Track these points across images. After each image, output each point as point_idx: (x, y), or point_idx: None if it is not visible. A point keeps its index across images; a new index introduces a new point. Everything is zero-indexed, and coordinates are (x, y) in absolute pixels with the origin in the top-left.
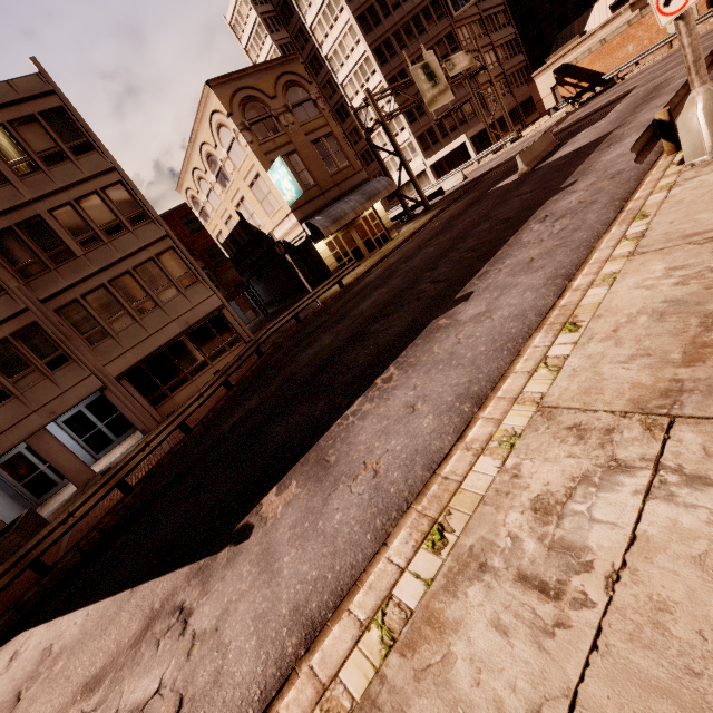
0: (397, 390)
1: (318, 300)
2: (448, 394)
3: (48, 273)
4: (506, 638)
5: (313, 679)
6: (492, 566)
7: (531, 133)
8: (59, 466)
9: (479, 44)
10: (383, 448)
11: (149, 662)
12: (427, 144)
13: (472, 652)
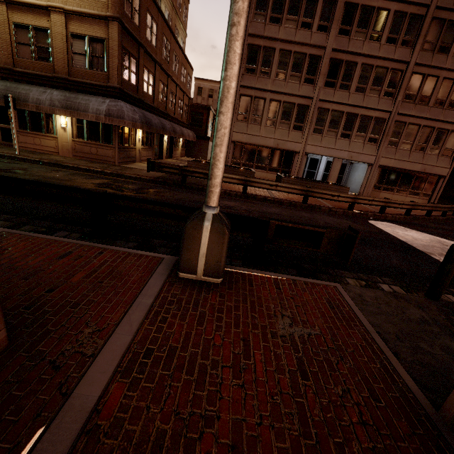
0: None
1: None
2: None
3: (412, 104)
4: None
5: None
6: None
7: None
8: (330, 176)
9: None
10: None
11: None
12: None
13: None
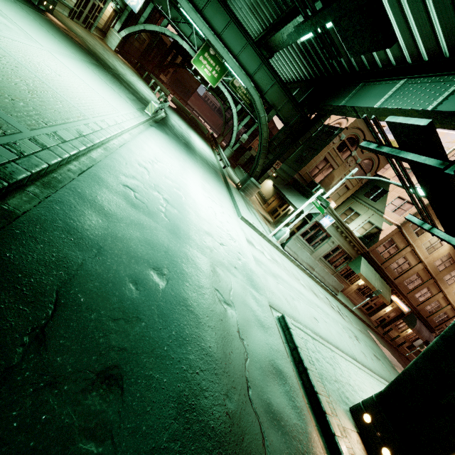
0: None
1: None
2: None
3: None
4: None
5: None
6: None
7: None
8: None
9: None
10: None
11: None
12: None
13: None
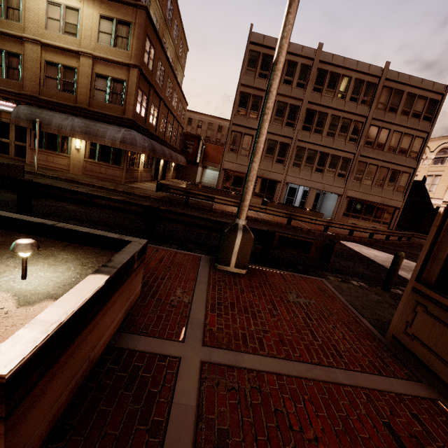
0: None
1: None
2: None
3: (371, 148)
4: None
5: None
6: None
7: None
8: (307, 203)
9: None
10: None
11: None
12: None
13: None
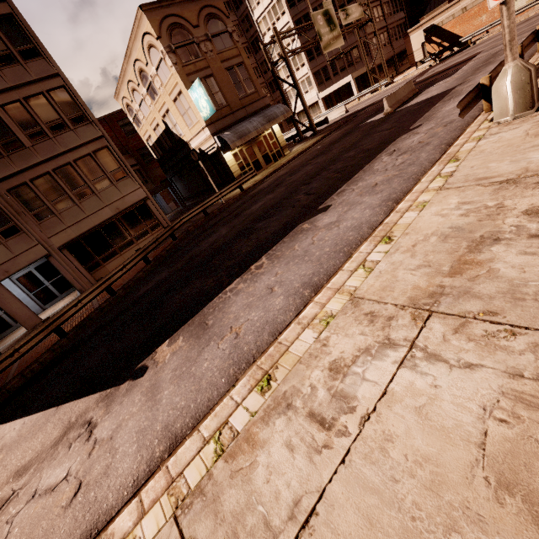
0: (263, 275)
1: (222, 199)
2: (297, 282)
3: (1, 159)
4: (292, 453)
5: (167, 474)
6: (295, 406)
7: (401, 79)
8: (12, 313)
9: None
10: (246, 317)
11: (62, 458)
12: (321, 79)
13: (269, 461)
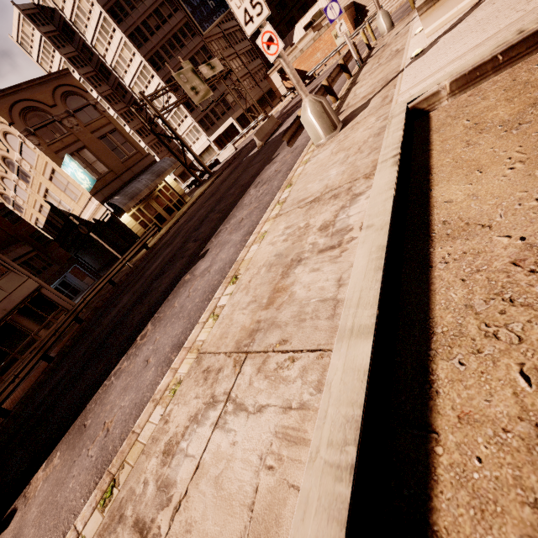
0: (145, 346)
1: (128, 263)
2: (168, 346)
3: None
4: None
5: None
6: (126, 515)
7: (274, 113)
8: None
9: (227, 53)
10: (119, 405)
11: None
12: (207, 126)
13: None
